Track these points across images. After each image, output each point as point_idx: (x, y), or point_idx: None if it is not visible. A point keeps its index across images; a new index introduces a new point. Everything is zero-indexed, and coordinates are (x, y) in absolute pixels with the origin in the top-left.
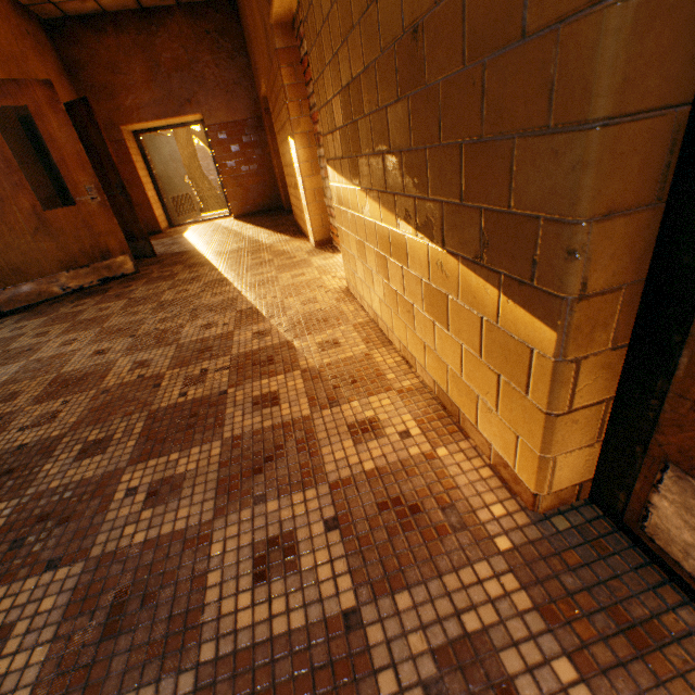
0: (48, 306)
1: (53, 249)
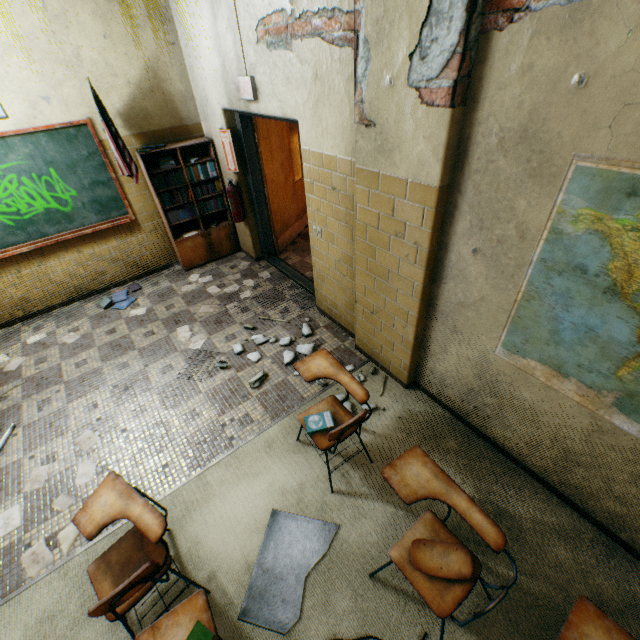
0: (295, 246)
1: (295, 208)
